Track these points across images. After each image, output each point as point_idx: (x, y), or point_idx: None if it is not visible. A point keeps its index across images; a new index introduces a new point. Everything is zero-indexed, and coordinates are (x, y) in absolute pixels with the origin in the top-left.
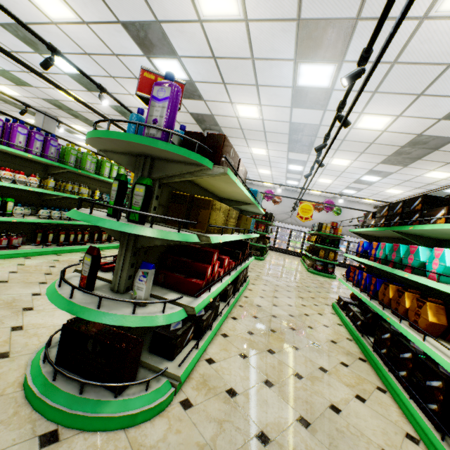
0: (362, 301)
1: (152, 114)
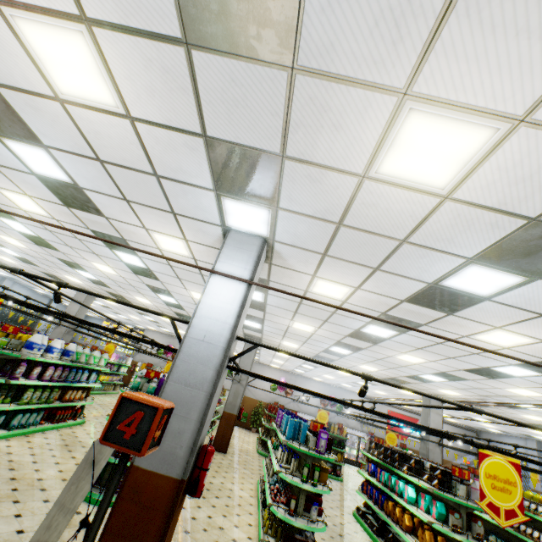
0: (374, 511)
1: (321, 443)
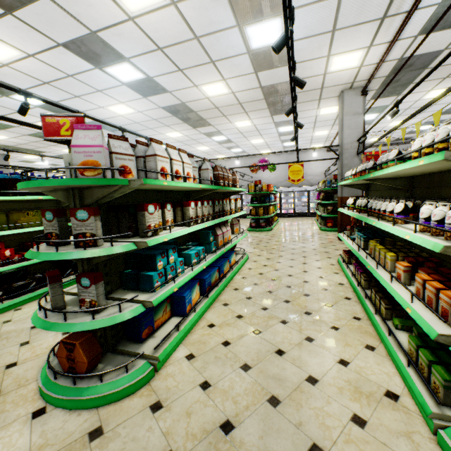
0: None
1: None
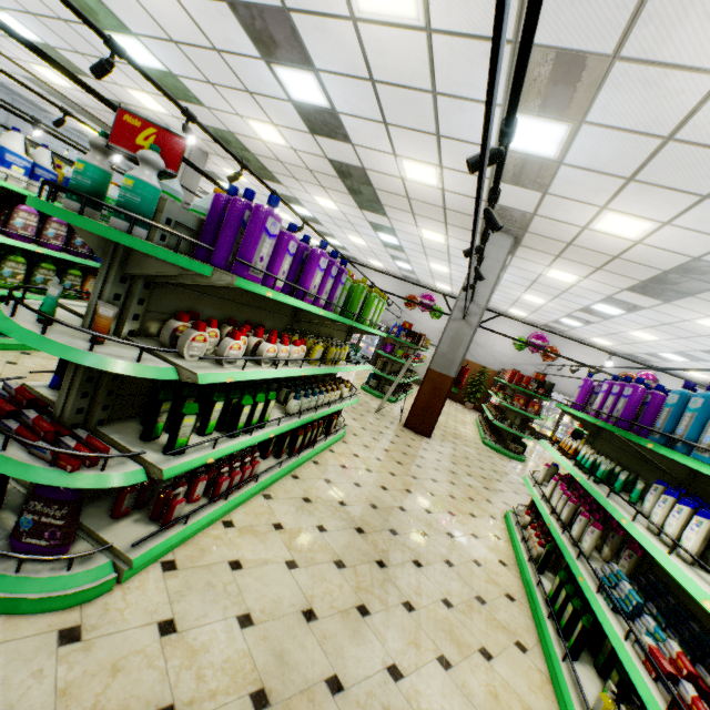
0: None
1: None
